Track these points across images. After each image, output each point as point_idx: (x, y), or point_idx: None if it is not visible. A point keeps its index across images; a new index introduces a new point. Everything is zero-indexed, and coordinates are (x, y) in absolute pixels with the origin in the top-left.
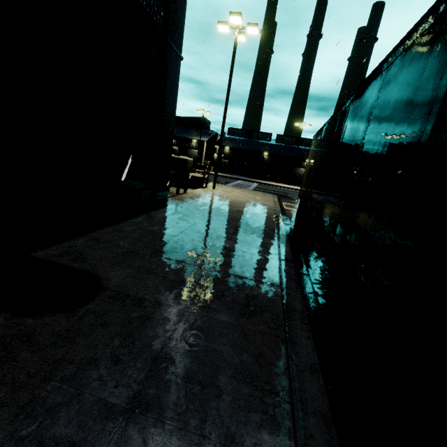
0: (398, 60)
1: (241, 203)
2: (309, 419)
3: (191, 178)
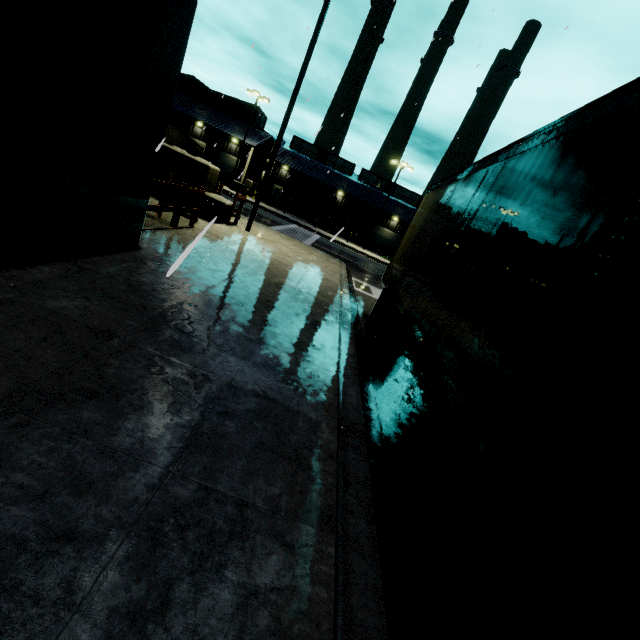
0: None
1: (288, 269)
2: None
3: (211, 202)
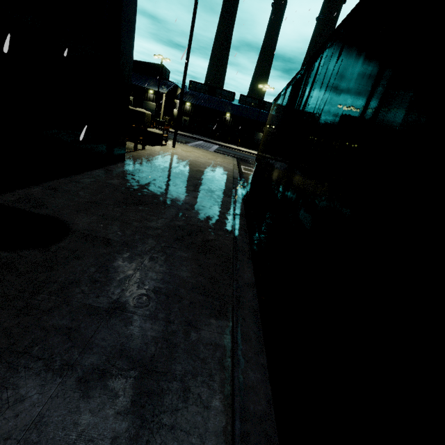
0: (338, 40)
1: (201, 164)
2: (244, 311)
3: (150, 134)
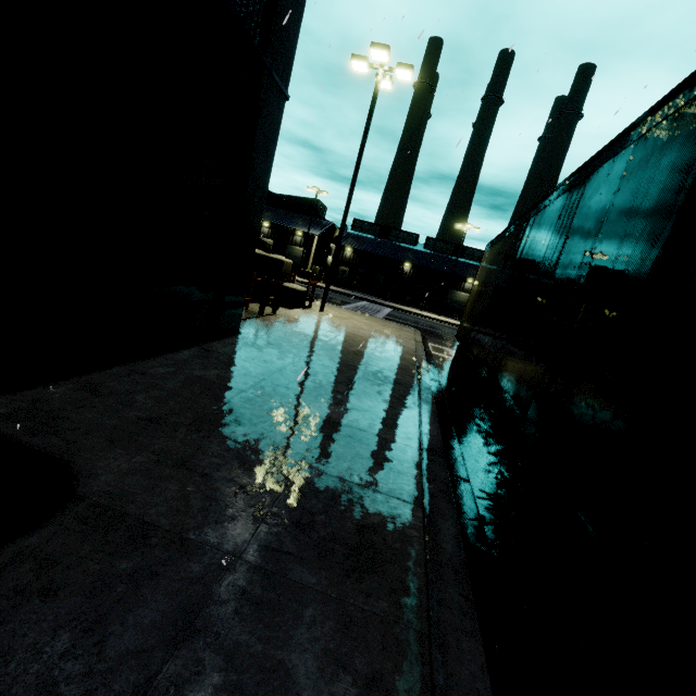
0: (665, 124)
1: (363, 339)
2: None
3: (287, 291)
